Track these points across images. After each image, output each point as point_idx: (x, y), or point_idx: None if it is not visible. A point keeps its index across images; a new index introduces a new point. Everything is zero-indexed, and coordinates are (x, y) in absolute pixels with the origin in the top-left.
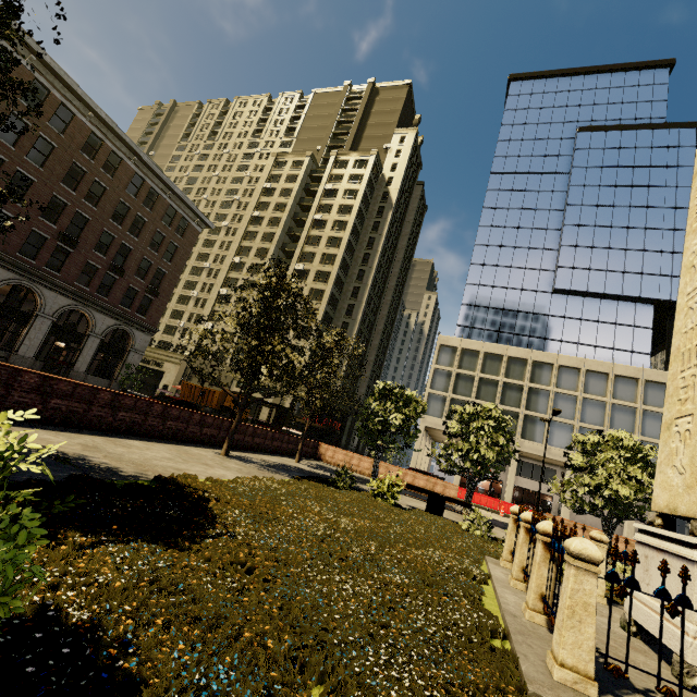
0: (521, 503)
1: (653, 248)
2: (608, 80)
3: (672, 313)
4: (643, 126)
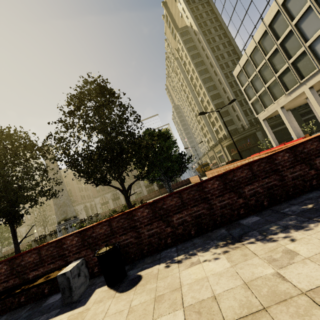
0: None
1: None
2: None
3: None
4: None
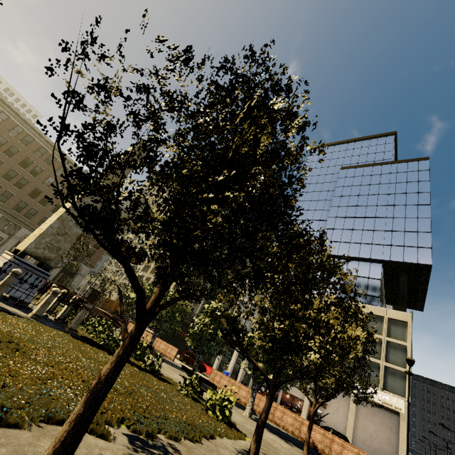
0: (290, 408)
1: (380, 229)
2: (360, 144)
3: (400, 270)
4: (376, 164)
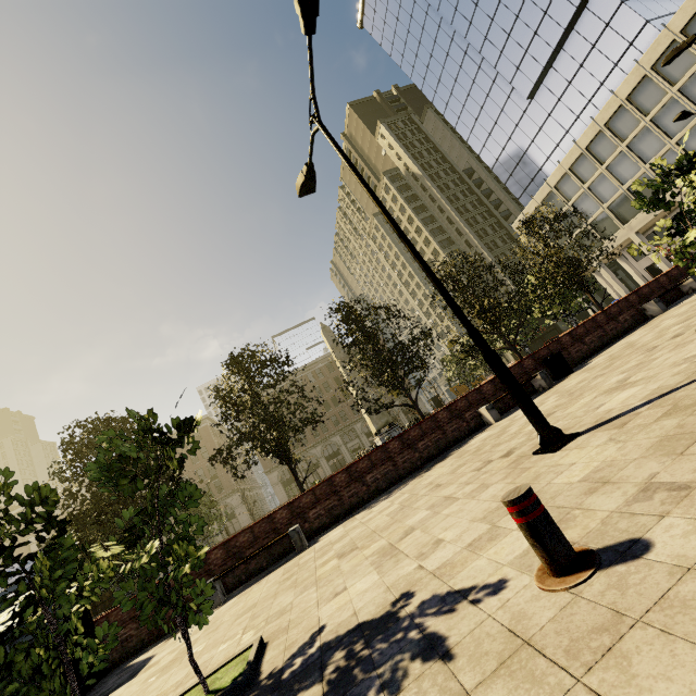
0: None
1: None
2: None
3: None
4: None
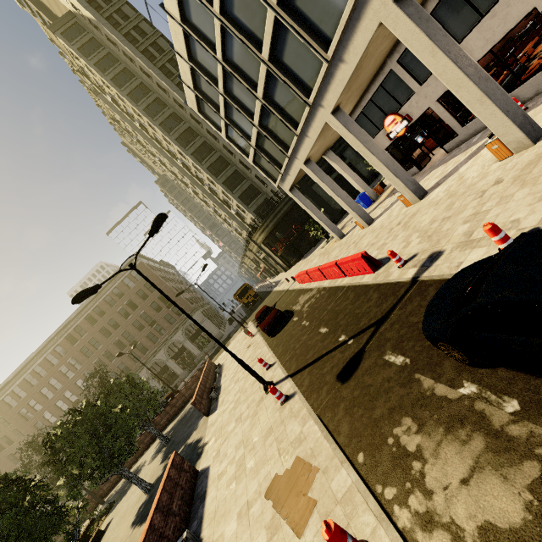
0: None
1: None
2: None
3: None
4: None
